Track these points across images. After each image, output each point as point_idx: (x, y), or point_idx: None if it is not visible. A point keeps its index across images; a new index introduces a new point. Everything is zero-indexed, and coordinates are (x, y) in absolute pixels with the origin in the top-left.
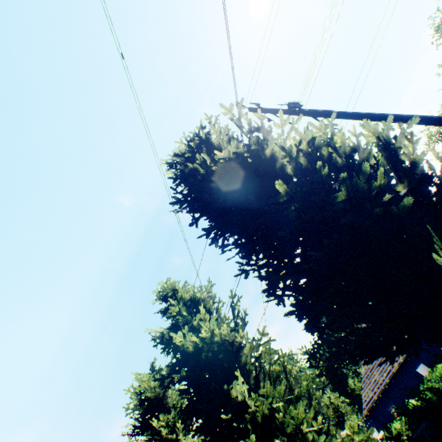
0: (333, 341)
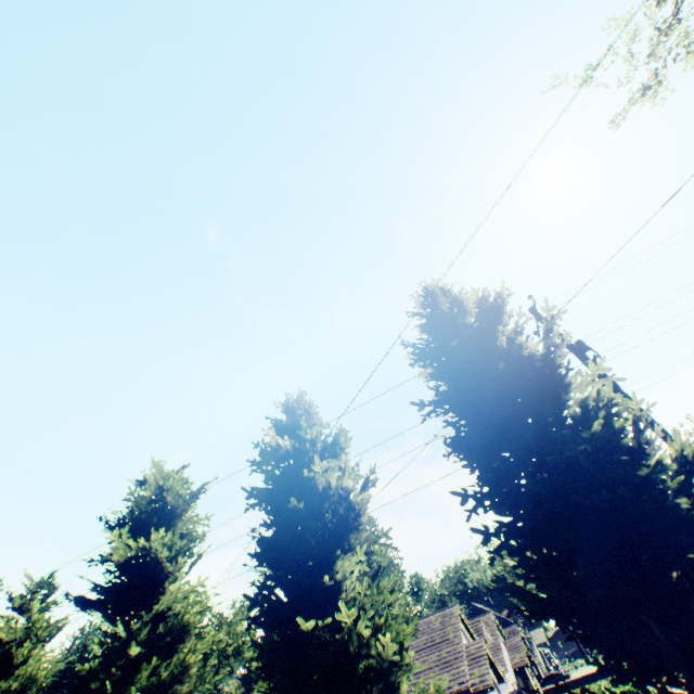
0: (507, 584)
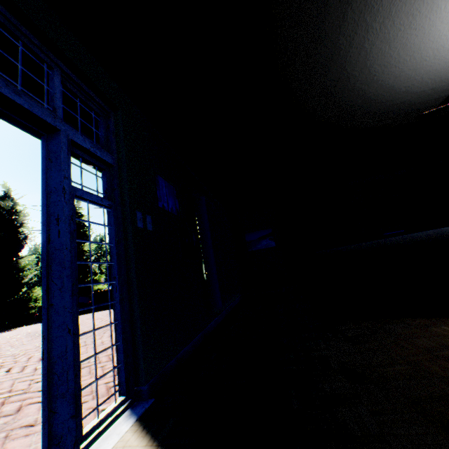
0: None
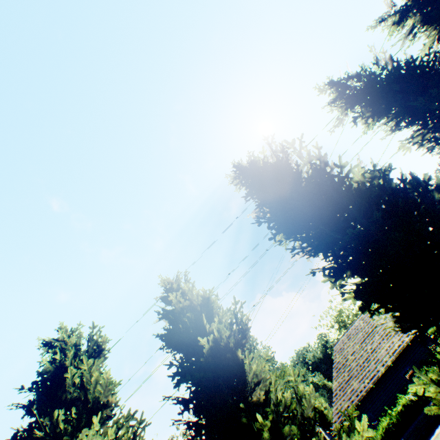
0: None
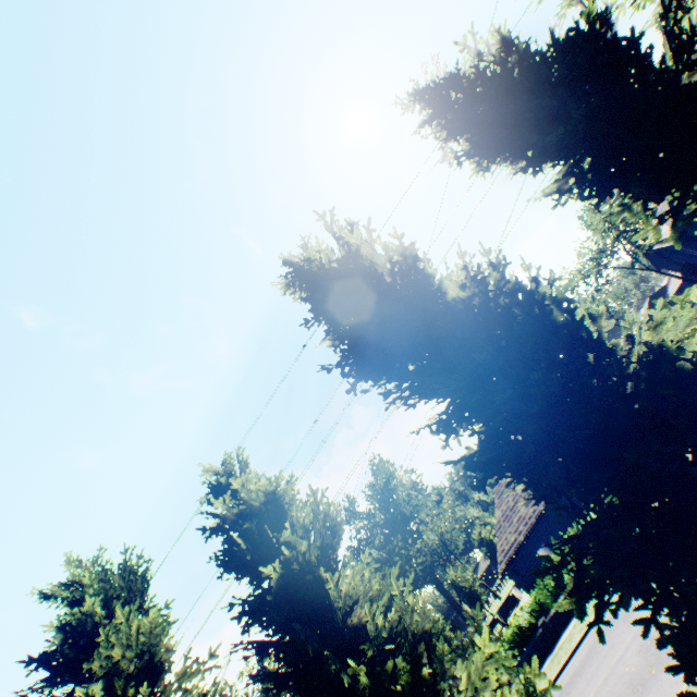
0: None
